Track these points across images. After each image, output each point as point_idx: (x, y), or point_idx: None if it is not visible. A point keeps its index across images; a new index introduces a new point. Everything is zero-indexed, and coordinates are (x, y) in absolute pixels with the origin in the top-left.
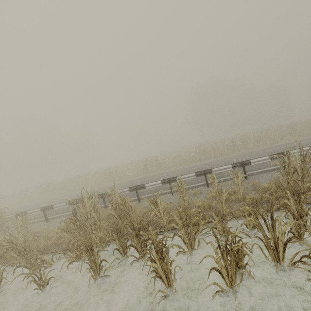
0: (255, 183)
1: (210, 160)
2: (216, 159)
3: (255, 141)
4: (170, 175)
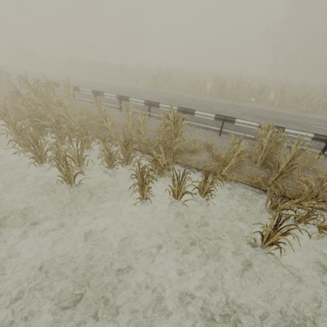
0: None
1: (213, 99)
2: (219, 100)
3: (294, 100)
4: (152, 96)
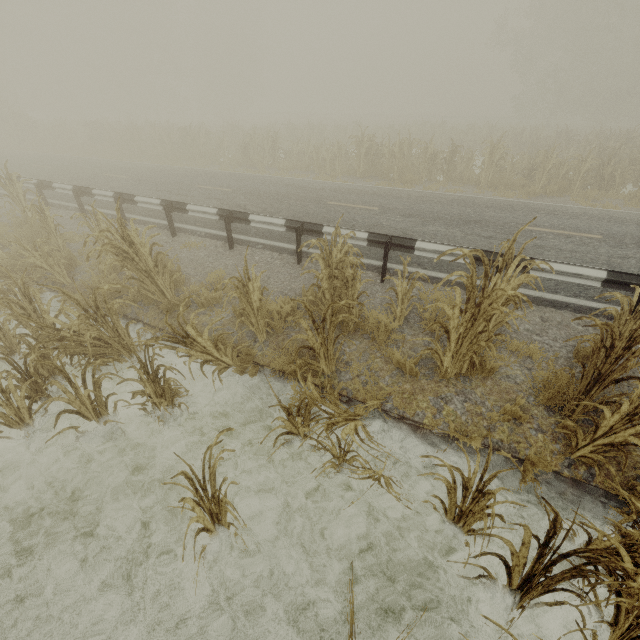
0: (210, 263)
1: (350, 182)
2: (360, 185)
3: (528, 171)
4: (216, 188)
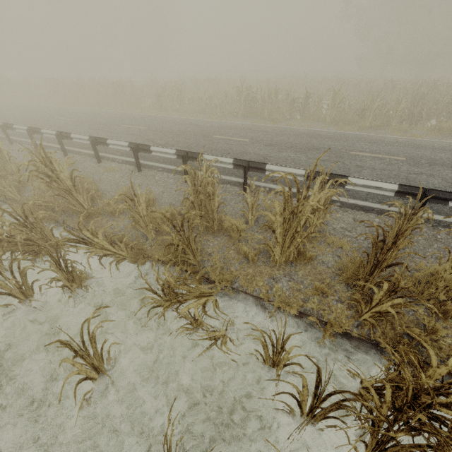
0: (123, 182)
1: (232, 121)
2: (239, 123)
3: (361, 110)
4: (134, 127)
